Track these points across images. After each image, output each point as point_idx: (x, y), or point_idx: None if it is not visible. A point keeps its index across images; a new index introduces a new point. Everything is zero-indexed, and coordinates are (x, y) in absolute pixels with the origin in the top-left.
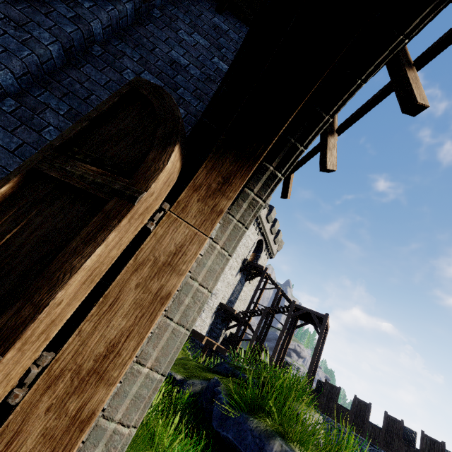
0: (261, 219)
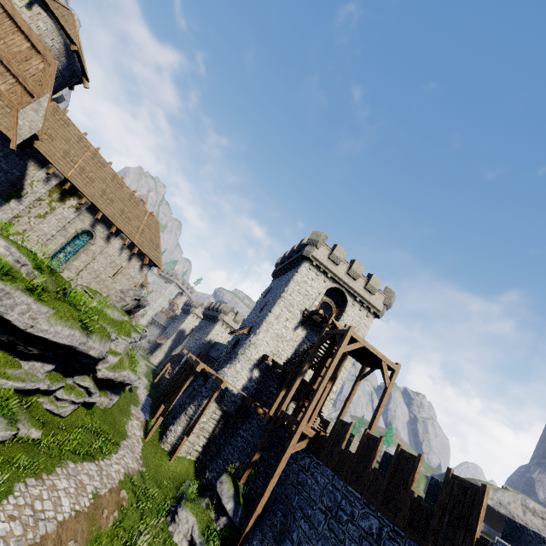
0: (319, 261)
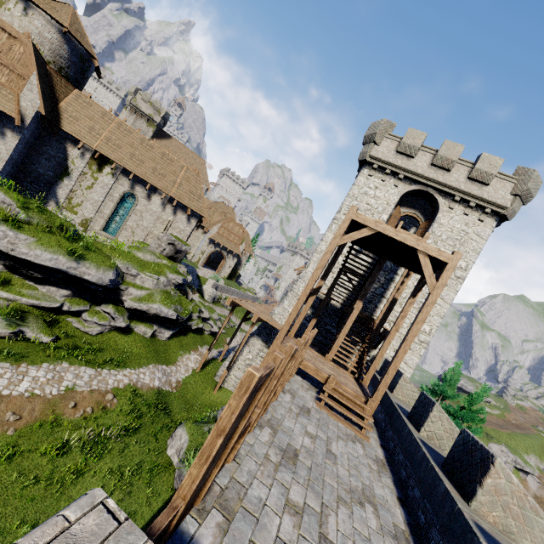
0: (382, 161)
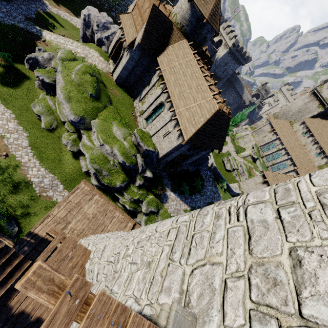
0: None
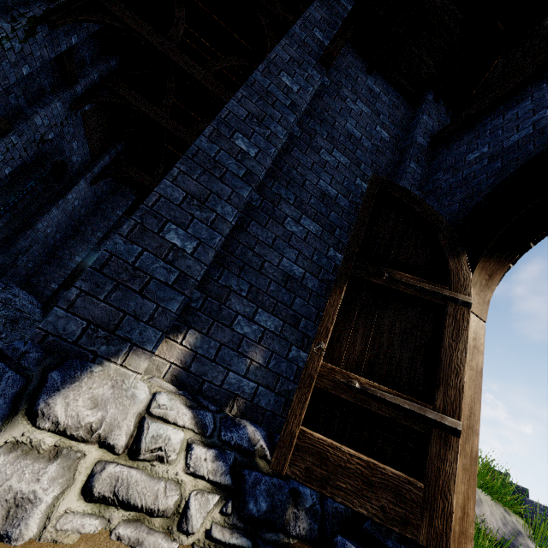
0: None
